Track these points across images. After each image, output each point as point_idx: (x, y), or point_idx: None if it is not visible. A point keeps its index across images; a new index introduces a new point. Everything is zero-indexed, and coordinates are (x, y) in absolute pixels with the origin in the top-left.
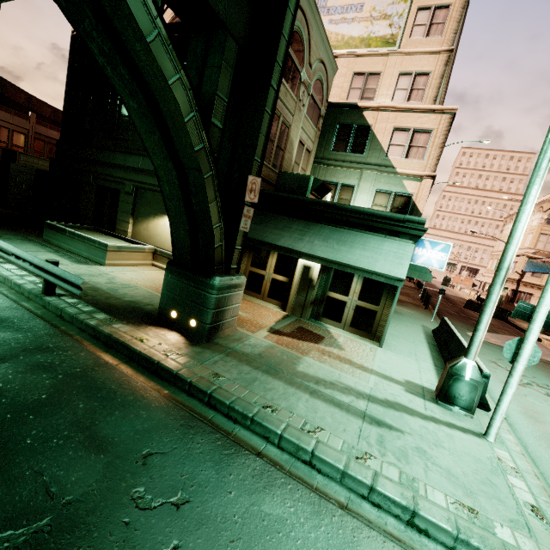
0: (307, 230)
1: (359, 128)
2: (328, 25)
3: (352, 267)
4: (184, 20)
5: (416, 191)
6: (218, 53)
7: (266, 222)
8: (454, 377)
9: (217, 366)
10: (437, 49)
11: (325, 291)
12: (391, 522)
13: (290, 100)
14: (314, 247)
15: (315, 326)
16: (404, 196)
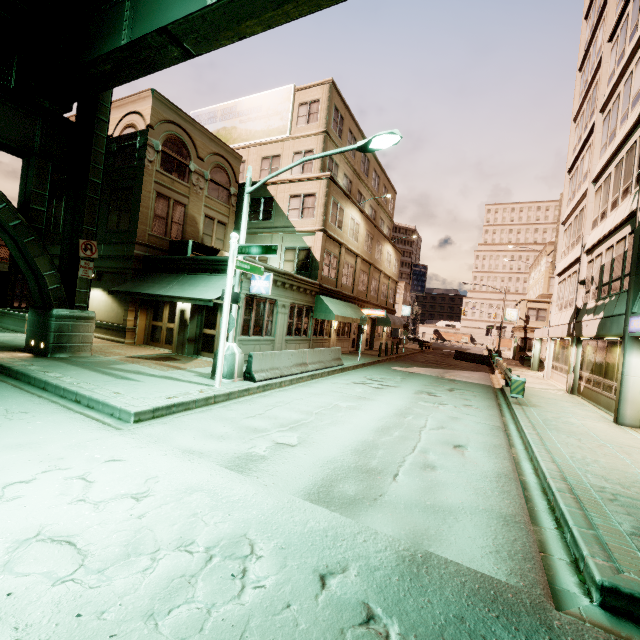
0: (174, 280)
1: (266, 200)
2: (239, 124)
3: (185, 298)
4: (12, 154)
5: (313, 244)
6: (33, 169)
7: (149, 279)
8: (216, 356)
9: (37, 362)
10: (316, 132)
11: (201, 329)
12: (64, 400)
13: (181, 186)
14: (170, 291)
15: (188, 357)
16: (305, 250)
